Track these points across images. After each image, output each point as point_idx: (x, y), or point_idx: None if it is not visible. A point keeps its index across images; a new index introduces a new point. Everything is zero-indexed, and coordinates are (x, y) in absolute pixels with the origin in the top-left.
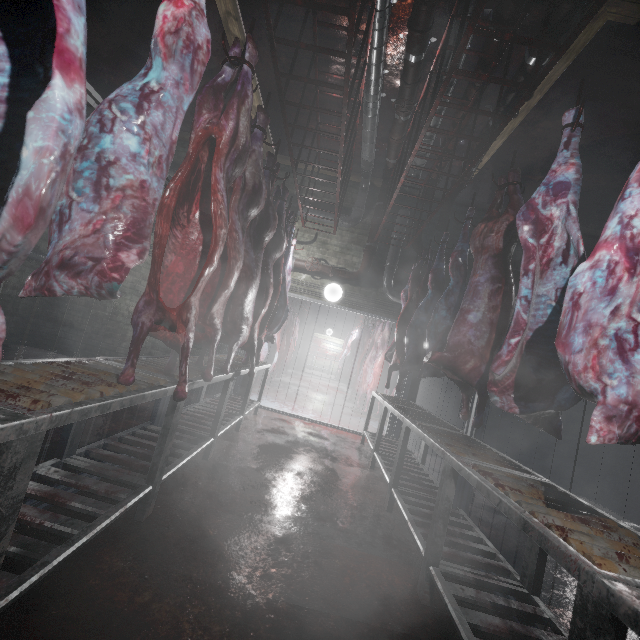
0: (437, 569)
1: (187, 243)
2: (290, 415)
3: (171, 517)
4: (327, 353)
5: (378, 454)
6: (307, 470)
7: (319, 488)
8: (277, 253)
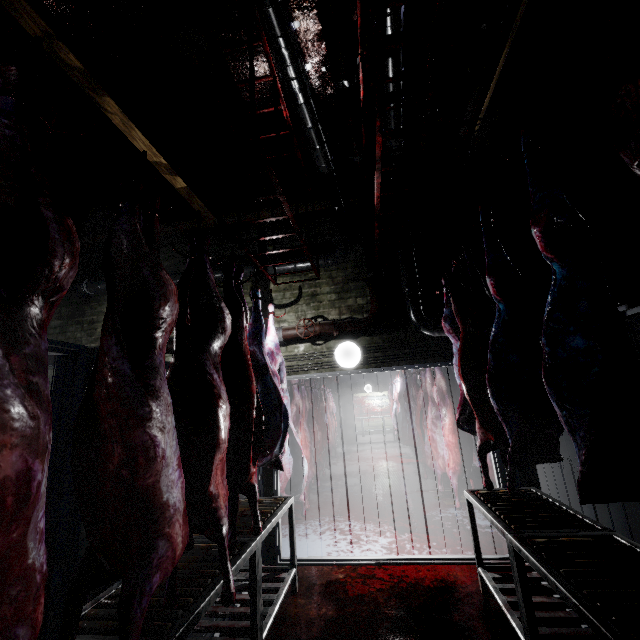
0: None
1: None
2: (350, 562)
3: None
4: (375, 410)
5: None
6: None
7: None
8: (216, 339)
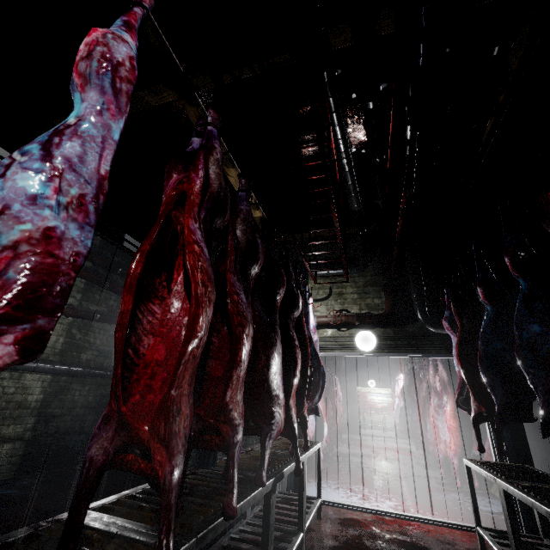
0: None
1: (168, 318)
2: (363, 510)
3: None
4: (376, 406)
5: None
6: None
7: None
8: (294, 312)
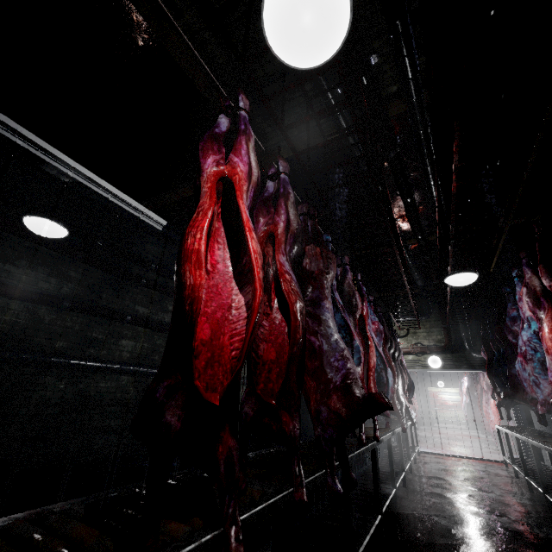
0: (548, 494)
1: None
2: (442, 455)
3: (415, 487)
4: (447, 404)
5: (515, 466)
6: (469, 477)
7: (481, 483)
8: (400, 357)
